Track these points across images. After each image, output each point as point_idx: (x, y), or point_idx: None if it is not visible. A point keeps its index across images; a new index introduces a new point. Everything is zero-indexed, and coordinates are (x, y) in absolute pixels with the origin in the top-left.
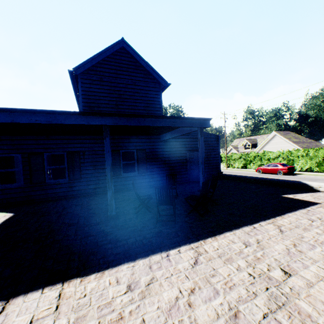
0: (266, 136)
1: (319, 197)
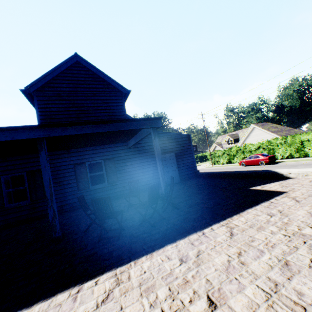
0: (246, 130)
1: (287, 185)
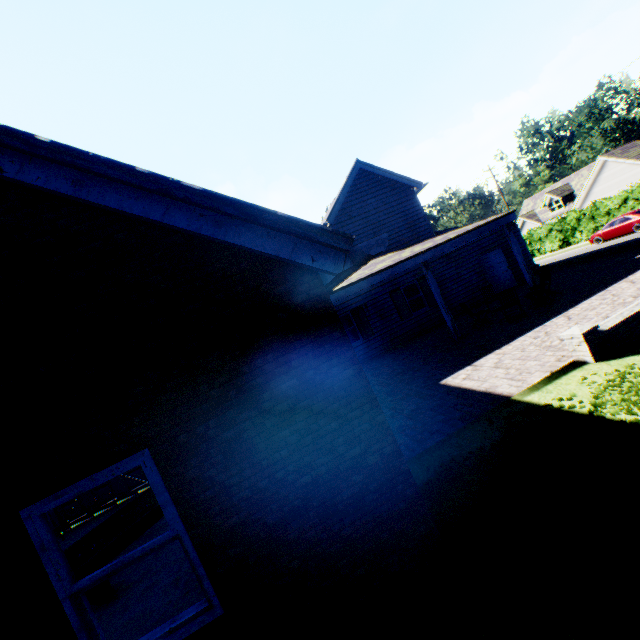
0: (586, 171)
1: None
